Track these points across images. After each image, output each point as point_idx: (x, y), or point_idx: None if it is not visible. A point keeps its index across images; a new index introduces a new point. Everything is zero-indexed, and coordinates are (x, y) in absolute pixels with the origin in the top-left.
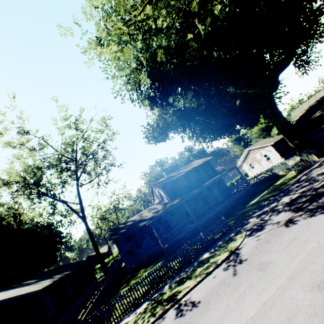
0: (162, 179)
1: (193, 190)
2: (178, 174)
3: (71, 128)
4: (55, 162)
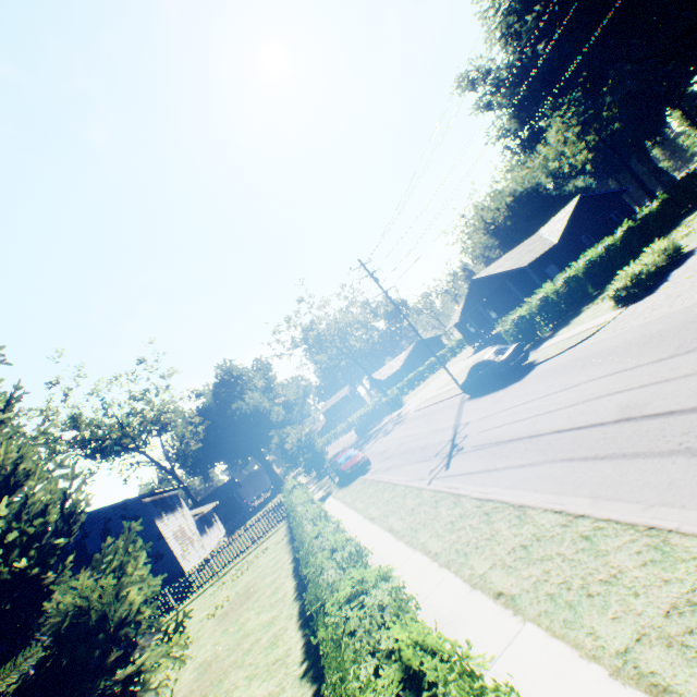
0: None
1: None
2: None
3: None
4: None
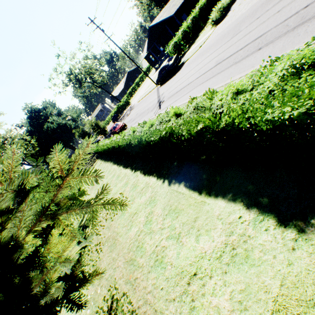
0: None
1: None
2: None
3: None
4: None
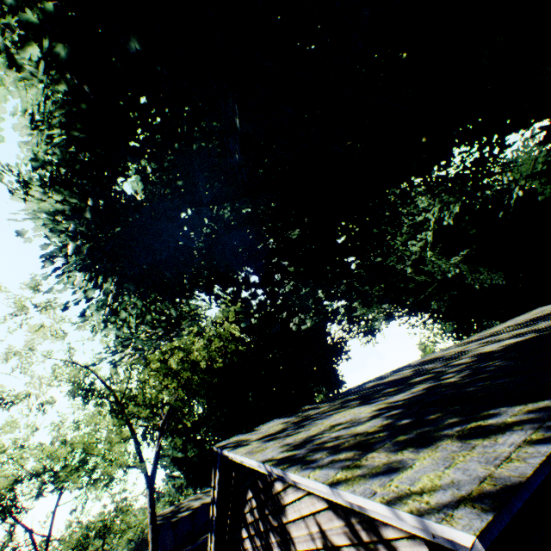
0: (168, 509)
1: (186, 545)
2: (184, 510)
3: (80, 427)
4: (43, 465)
